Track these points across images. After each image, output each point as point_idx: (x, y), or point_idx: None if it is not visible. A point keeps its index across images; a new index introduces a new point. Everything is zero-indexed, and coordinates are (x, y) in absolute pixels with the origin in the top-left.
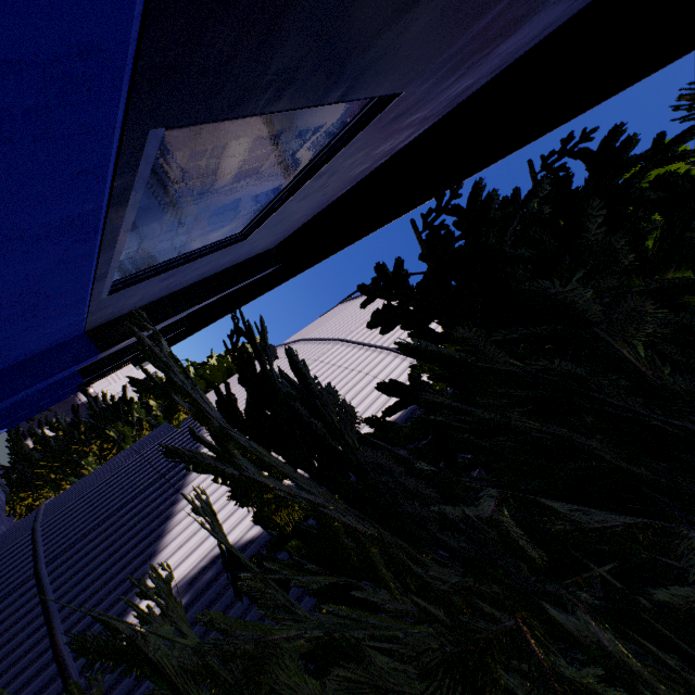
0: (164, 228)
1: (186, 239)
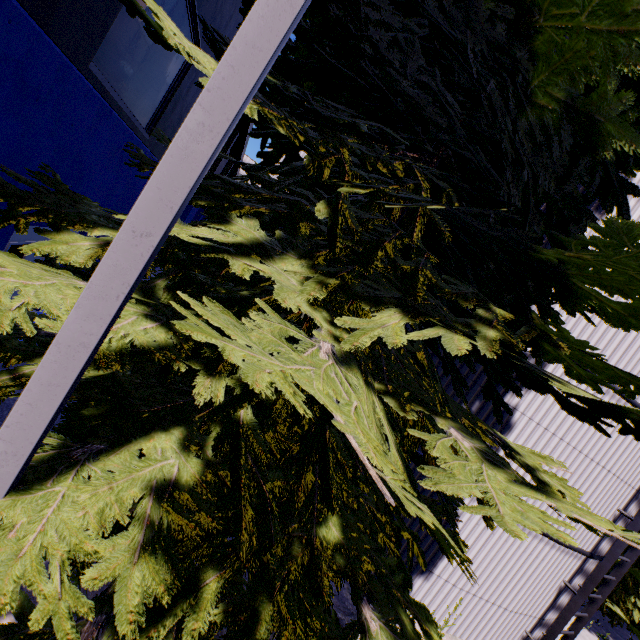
0: (140, 85)
1: (159, 80)
